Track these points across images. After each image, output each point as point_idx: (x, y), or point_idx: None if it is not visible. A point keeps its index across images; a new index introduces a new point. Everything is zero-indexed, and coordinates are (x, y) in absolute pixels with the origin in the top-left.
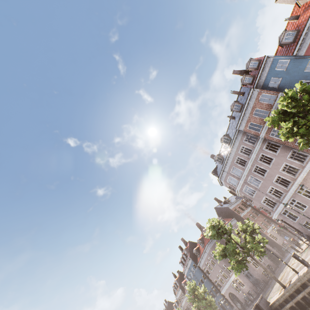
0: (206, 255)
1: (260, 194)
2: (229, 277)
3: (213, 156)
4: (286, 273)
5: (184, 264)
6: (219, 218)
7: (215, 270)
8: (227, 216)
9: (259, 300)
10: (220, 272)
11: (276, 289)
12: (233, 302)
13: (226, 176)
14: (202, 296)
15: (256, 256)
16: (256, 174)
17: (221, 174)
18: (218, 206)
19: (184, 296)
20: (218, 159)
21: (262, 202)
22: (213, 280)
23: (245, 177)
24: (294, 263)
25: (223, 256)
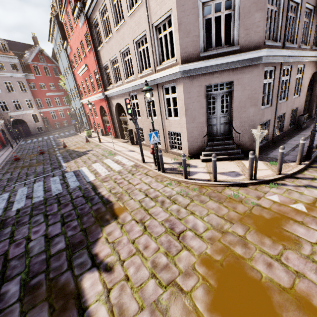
0: None
1: None
2: None
3: None
4: (315, 276)
5: None
6: None
7: None
8: None
9: None
10: None
11: None
12: None
13: None
14: None
15: None
16: None
17: None
18: None
19: None
20: None
21: None
22: None
23: None
24: (294, 214)
25: None
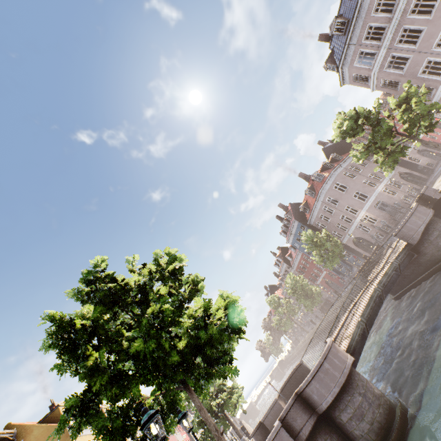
0: (320, 204)
1: (418, 60)
2: (355, 219)
3: (325, 35)
4: None
5: (287, 233)
6: (333, 155)
7: (333, 218)
8: (343, 154)
9: (423, 190)
10: (337, 226)
11: (438, 186)
12: (359, 247)
13: (355, 53)
14: (325, 240)
15: (416, 144)
16: (415, 18)
17: (344, 54)
18: (328, 145)
19: (291, 268)
20: (338, 25)
21: (420, 73)
22: (331, 232)
23: (392, 36)
24: None
25: (368, 151)
